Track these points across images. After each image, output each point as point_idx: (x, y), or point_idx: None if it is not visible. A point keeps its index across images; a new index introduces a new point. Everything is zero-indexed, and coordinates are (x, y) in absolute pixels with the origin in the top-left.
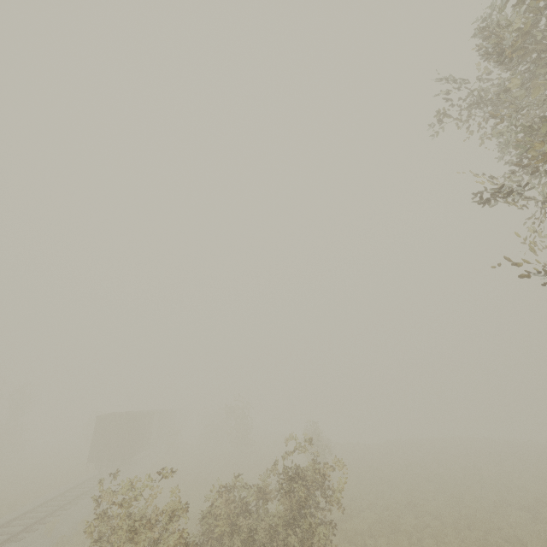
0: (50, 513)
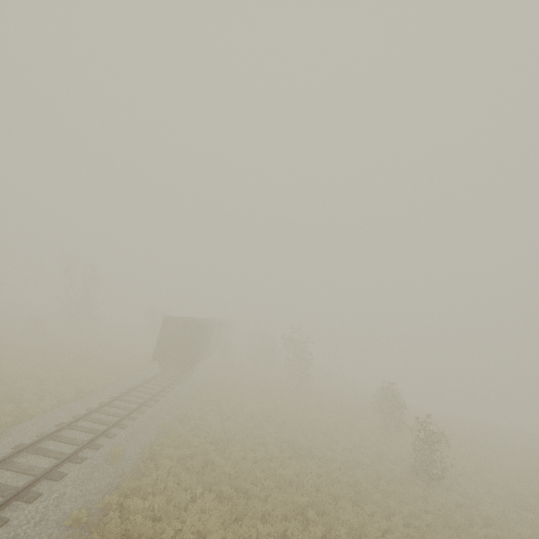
0: (116, 422)
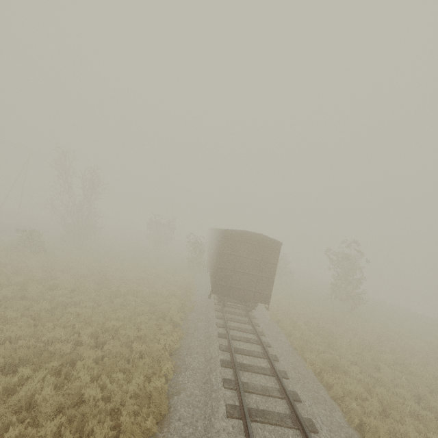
0: None
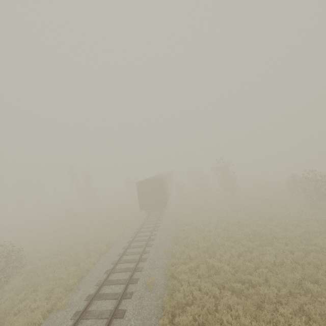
0: (139, 259)
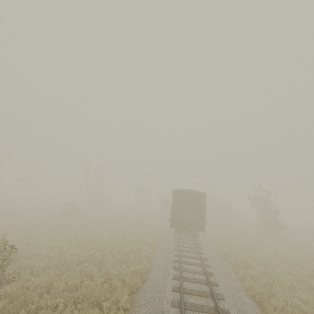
0: None
